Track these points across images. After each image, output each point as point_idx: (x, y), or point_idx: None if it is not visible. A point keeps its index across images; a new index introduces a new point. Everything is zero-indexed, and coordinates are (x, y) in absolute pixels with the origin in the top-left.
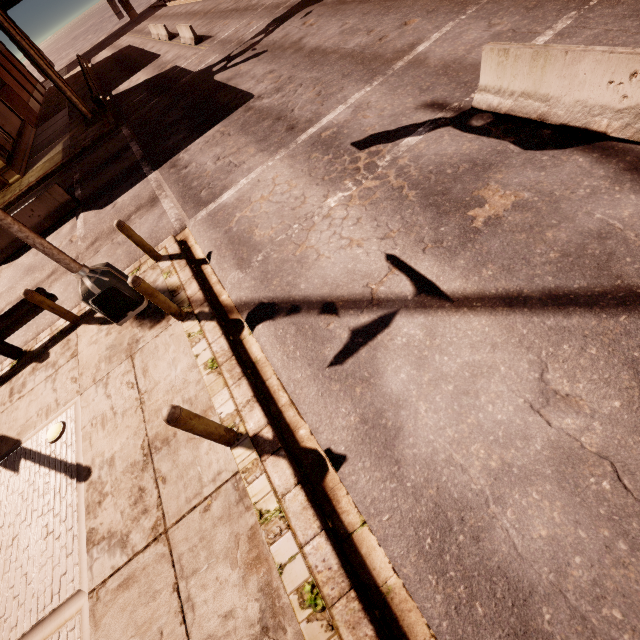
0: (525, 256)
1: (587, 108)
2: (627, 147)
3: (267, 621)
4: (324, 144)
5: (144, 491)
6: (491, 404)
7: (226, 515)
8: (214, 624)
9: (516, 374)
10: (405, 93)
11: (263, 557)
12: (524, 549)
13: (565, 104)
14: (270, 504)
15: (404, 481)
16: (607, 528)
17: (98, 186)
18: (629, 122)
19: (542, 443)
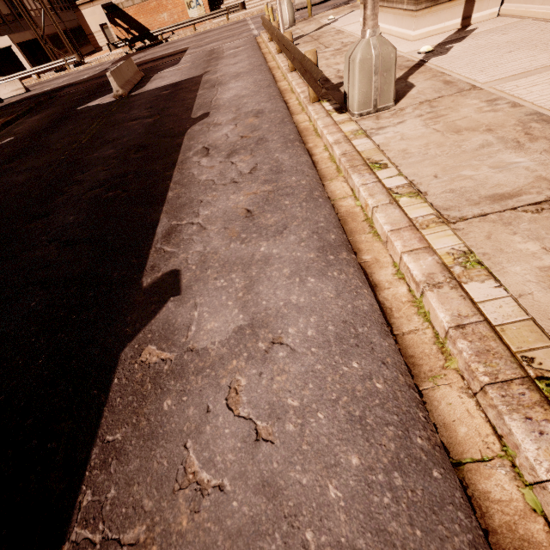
0: None
1: None
2: None
3: None
4: None
5: None
6: None
7: None
8: None
9: None
10: None
11: None
12: None
13: None
14: None
15: None
16: None
17: None
18: None
19: None
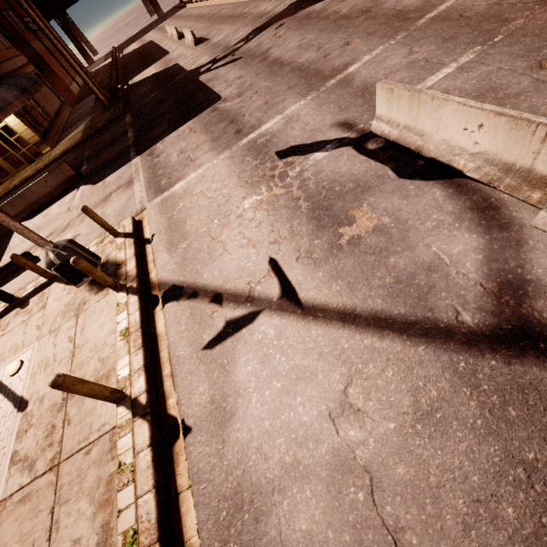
0: (368, 277)
1: (450, 147)
2: (477, 186)
3: None
4: (256, 150)
5: (55, 428)
6: (302, 406)
7: (98, 460)
8: (66, 546)
9: (328, 383)
10: (327, 110)
11: (111, 500)
12: (286, 537)
13: (435, 141)
14: (128, 458)
15: (223, 459)
16: (349, 534)
17: (98, 164)
18: (479, 165)
19: (327, 448)
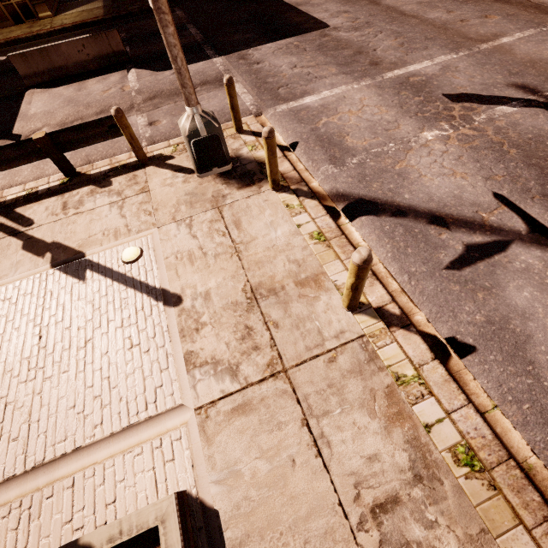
0: None
1: None
2: None
3: (419, 470)
4: (414, 86)
5: (252, 330)
6: None
7: (356, 370)
8: (357, 463)
9: None
10: (494, 70)
11: (406, 414)
12: None
13: None
14: (406, 370)
15: (540, 380)
16: None
17: (151, 50)
18: None
19: None
